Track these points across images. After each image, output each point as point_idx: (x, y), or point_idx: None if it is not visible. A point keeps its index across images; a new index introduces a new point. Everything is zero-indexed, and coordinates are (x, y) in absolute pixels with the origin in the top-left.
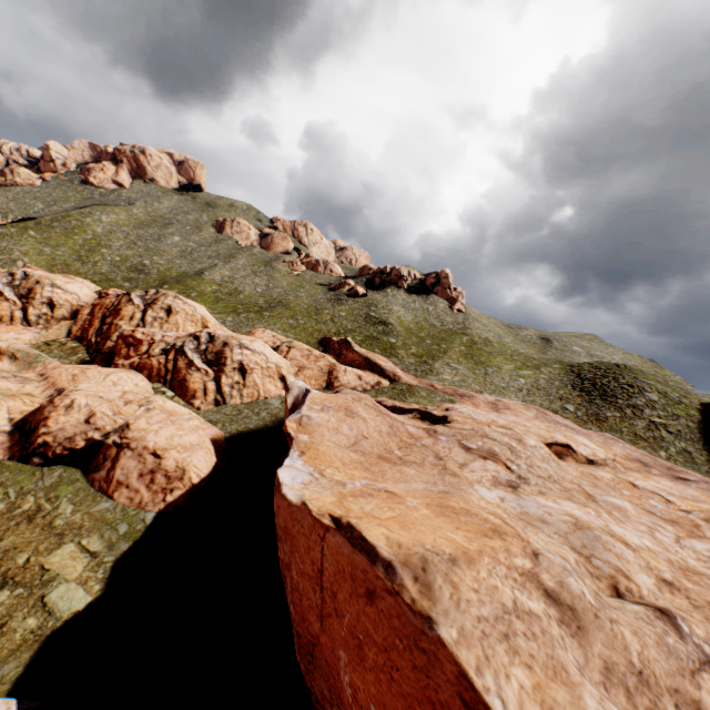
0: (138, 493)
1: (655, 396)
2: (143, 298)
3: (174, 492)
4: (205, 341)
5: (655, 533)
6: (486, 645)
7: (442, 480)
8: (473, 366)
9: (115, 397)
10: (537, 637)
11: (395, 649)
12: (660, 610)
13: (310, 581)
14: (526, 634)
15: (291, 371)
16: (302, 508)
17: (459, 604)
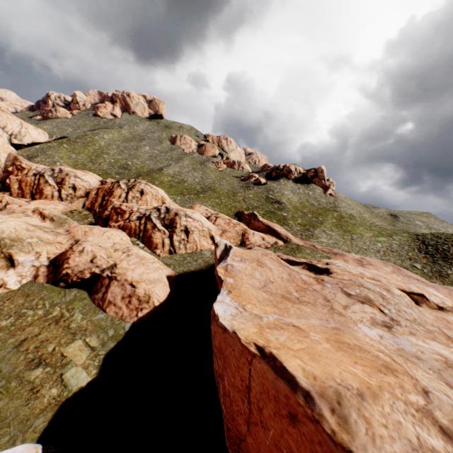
0: (120, 309)
1: None
2: (127, 185)
3: (143, 310)
4: (164, 212)
5: None
6: None
7: (332, 318)
8: (342, 233)
9: (109, 246)
10: None
11: None
12: None
13: (239, 393)
14: None
15: (217, 233)
16: (233, 336)
17: (374, 440)
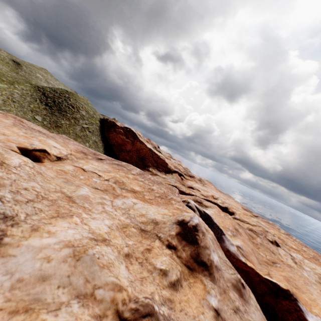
0: None
1: (84, 114)
2: None
3: None
4: None
5: (105, 207)
6: None
7: None
8: None
9: None
10: None
11: None
12: (150, 314)
13: None
14: None
15: None
16: None
17: None
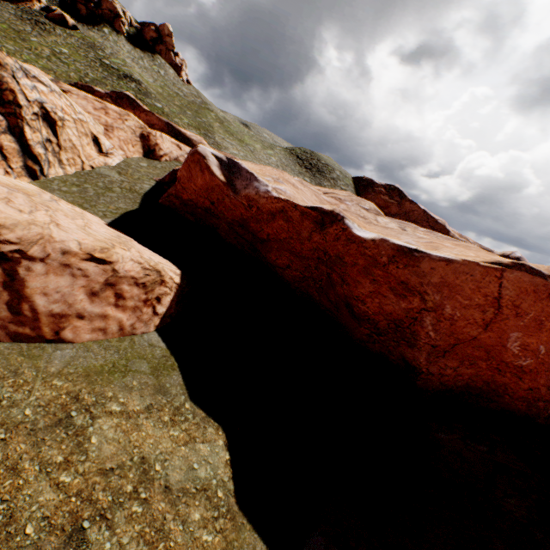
0: (106, 319)
1: (339, 173)
2: None
3: (163, 300)
4: None
5: None
6: None
7: (397, 232)
8: (240, 144)
9: None
10: None
11: None
12: None
13: (478, 309)
14: None
15: (98, 129)
16: (465, 263)
17: None
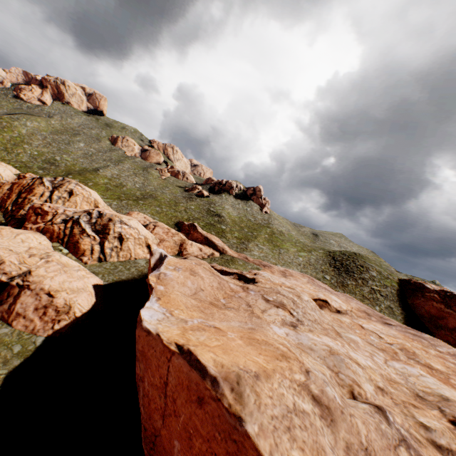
0: (32, 322)
1: (374, 273)
2: (52, 183)
3: (61, 322)
4: (96, 216)
5: (373, 357)
6: (276, 435)
7: (250, 321)
8: (272, 247)
9: (22, 251)
10: (307, 428)
11: (215, 440)
12: (377, 407)
13: (157, 390)
14: (301, 426)
15: (155, 241)
16: (156, 338)
17: (260, 407)
